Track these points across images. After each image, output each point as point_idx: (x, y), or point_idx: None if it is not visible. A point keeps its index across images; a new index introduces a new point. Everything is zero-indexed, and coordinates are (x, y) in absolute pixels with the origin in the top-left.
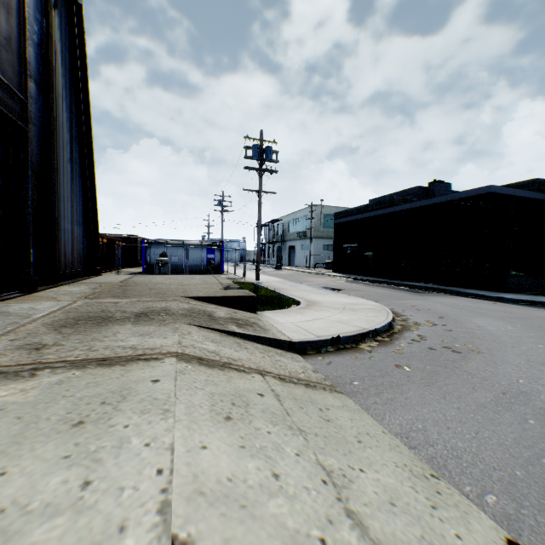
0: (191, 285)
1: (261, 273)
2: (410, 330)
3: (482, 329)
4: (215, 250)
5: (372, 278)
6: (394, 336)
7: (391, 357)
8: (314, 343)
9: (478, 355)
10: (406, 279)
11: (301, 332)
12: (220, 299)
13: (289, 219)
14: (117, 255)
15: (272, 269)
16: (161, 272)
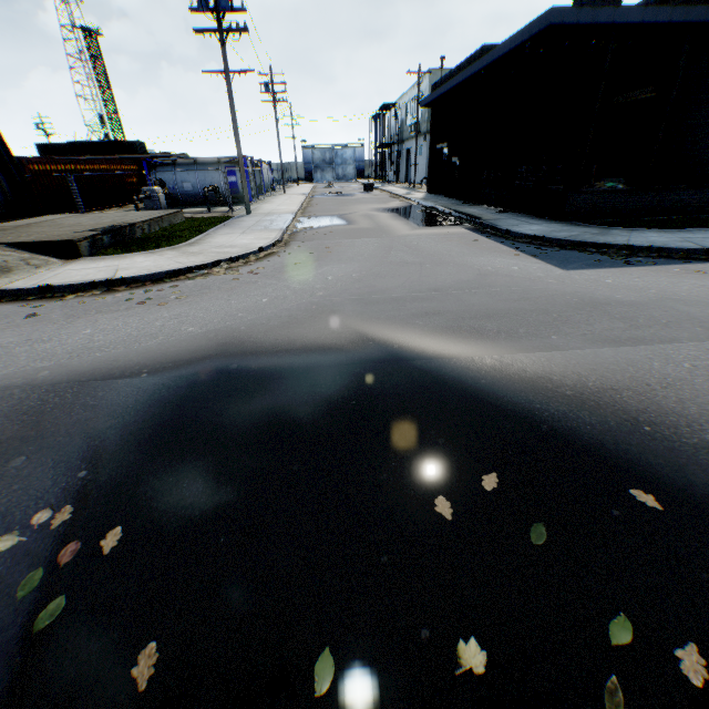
0: (71, 227)
1: (316, 200)
2: (190, 280)
3: (282, 279)
4: (236, 171)
5: (441, 202)
6: (146, 286)
7: (61, 306)
8: (20, 292)
9: (151, 307)
10: (483, 202)
11: (36, 281)
12: (37, 245)
13: (406, 101)
14: (131, 185)
15: (363, 191)
16: (152, 207)
